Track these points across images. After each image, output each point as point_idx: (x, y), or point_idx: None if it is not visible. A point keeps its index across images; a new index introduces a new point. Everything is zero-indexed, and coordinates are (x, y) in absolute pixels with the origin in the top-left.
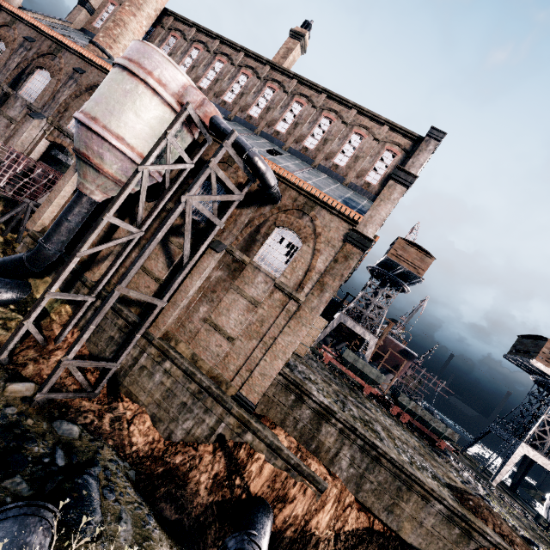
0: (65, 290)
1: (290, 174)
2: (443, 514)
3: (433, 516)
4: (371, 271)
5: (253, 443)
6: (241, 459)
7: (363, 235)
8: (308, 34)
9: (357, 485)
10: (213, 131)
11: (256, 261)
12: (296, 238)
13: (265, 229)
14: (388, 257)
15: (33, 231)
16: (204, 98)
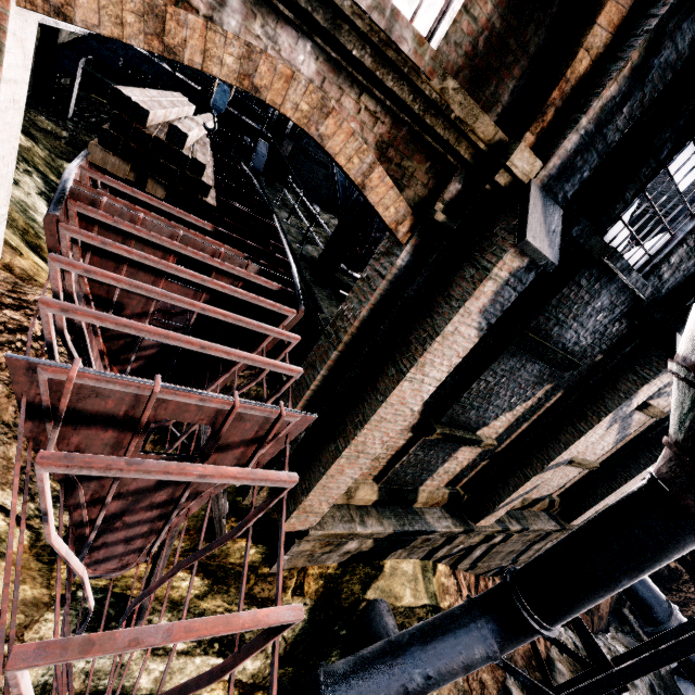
0: (431, 554)
1: None
2: None
3: None
4: None
5: None
6: None
7: None
8: None
9: None
10: None
11: None
12: None
13: None
14: None
15: (325, 532)
16: None
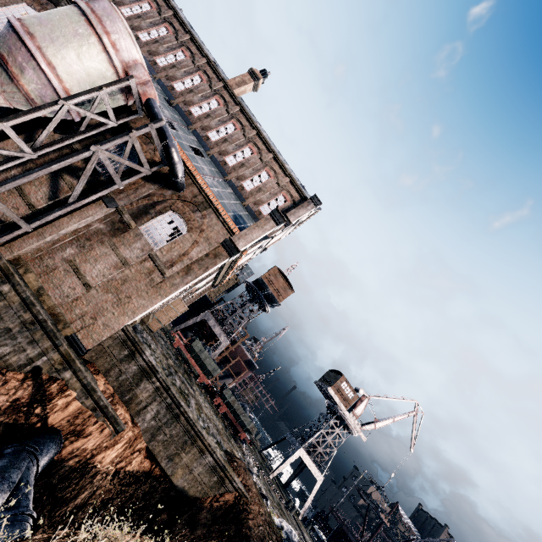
0: None
1: (199, 175)
2: (211, 465)
3: (203, 466)
4: (247, 286)
5: (69, 381)
6: (51, 392)
7: (235, 245)
8: (262, 80)
9: (153, 436)
10: (146, 109)
11: (141, 230)
12: (184, 226)
13: (161, 207)
14: (262, 278)
15: None
16: (150, 80)
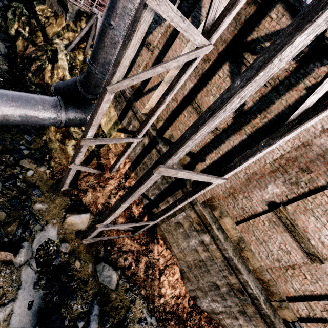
0: (121, 117)
1: None
2: None
3: None
4: None
5: None
6: None
7: None
8: None
9: None
10: None
11: None
12: None
13: None
14: None
15: None
16: None
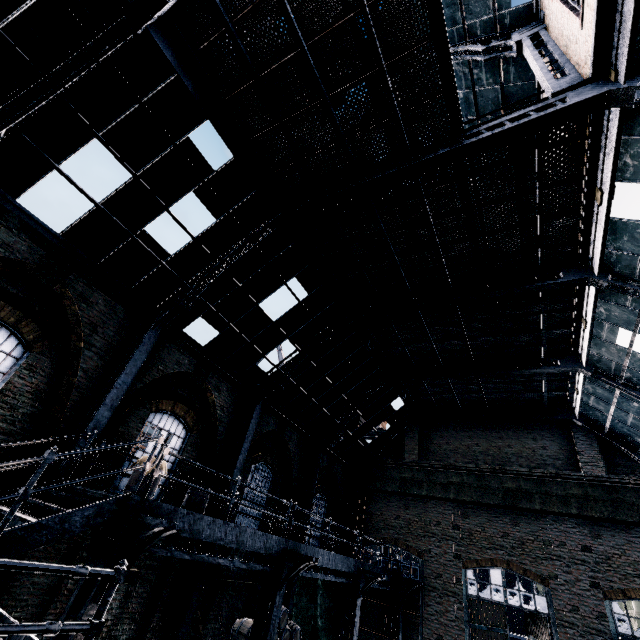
0: None
1: None
2: None
3: None
4: None
5: None
6: None
7: None
8: None
9: None
10: None
11: None
12: None
13: None
14: None
15: None
16: None
